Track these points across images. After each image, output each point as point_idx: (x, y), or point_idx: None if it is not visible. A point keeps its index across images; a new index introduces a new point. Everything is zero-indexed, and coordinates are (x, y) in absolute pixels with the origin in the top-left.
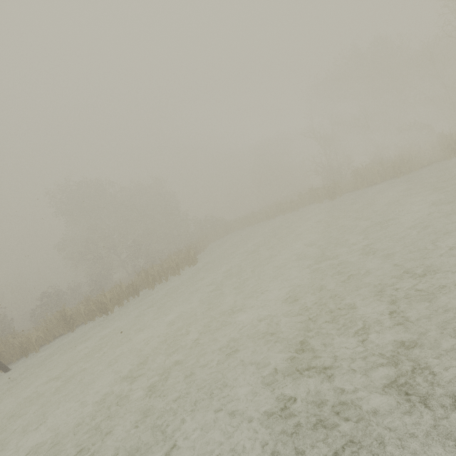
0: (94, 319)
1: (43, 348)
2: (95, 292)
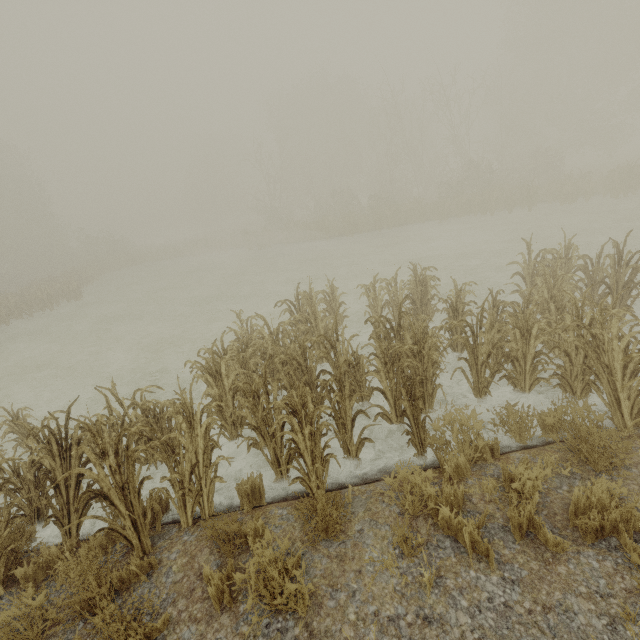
0: None
1: None
2: None
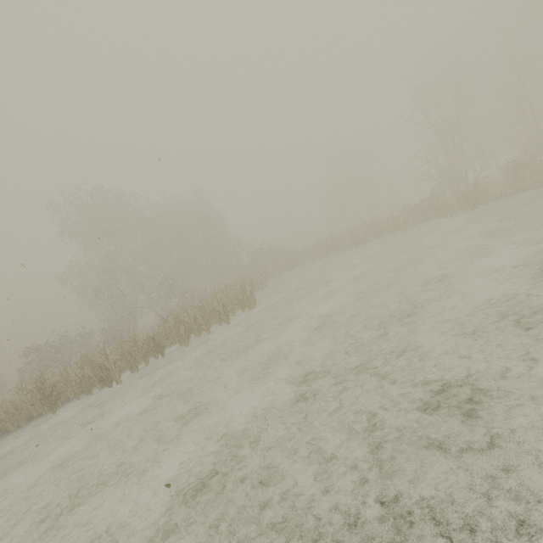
0: (90, 392)
1: (3, 440)
2: (110, 342)
